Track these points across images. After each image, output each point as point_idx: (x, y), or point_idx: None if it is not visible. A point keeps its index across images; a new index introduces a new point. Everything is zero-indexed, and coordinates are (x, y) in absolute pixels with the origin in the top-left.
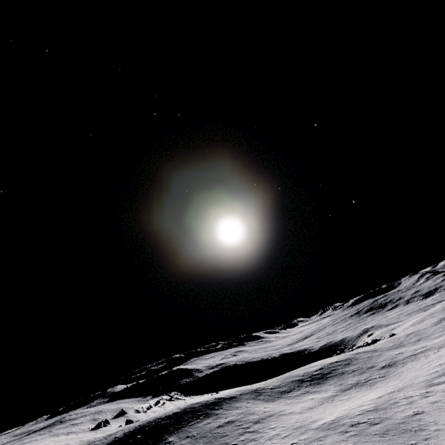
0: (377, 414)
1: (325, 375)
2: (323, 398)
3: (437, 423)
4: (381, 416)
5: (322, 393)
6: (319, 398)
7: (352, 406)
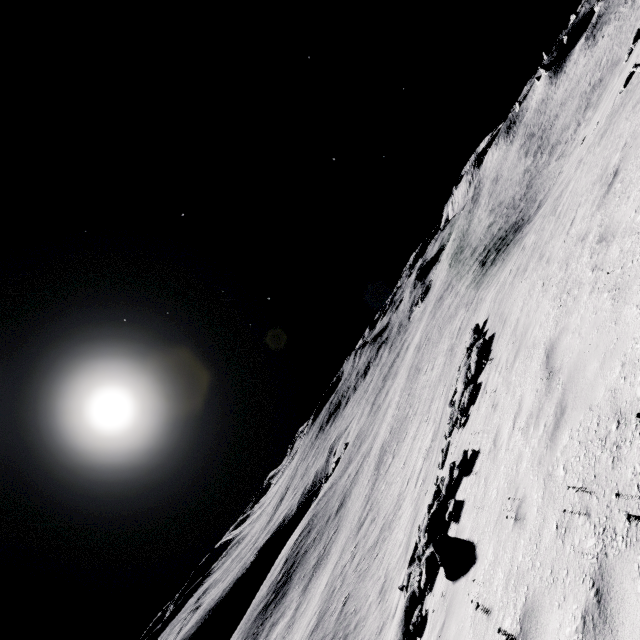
0: (317, 636)
1: (290, 571)
2: (286, 624)
3: (356, 610)
4: (319, 636)
5: (286, 613)
6: (283, 628)
7: (304, 628)
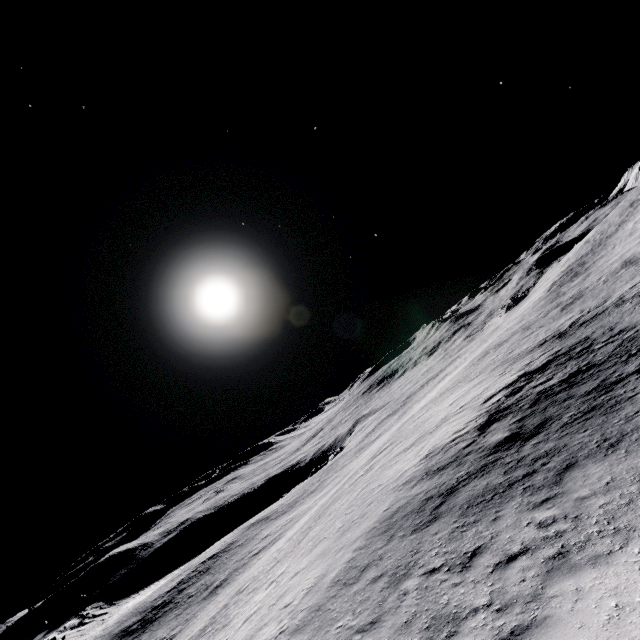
0: None
1: (160, 610)
2: None
3: None
4: None
5: None
6: None
7: None
